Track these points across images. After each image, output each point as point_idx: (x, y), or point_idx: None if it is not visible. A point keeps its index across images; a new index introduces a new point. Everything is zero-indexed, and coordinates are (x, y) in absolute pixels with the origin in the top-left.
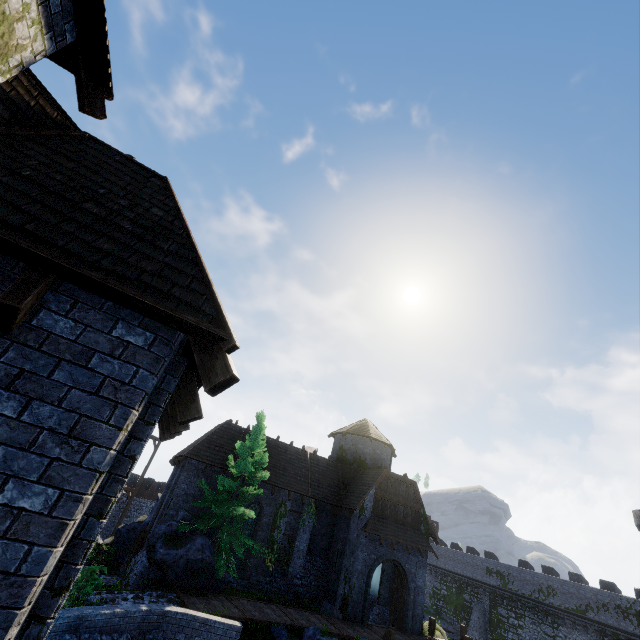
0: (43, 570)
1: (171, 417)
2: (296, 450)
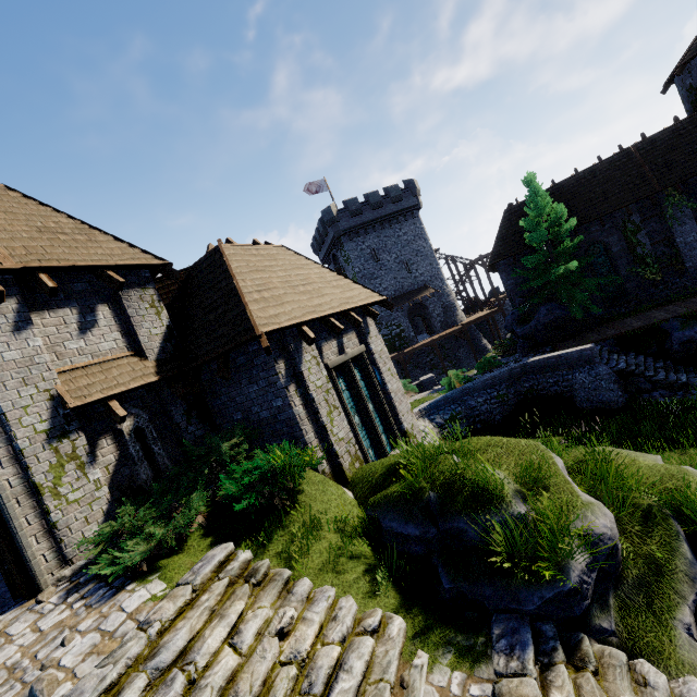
0: (296, 414)
1: (331, 330)
2: (608, 162)
